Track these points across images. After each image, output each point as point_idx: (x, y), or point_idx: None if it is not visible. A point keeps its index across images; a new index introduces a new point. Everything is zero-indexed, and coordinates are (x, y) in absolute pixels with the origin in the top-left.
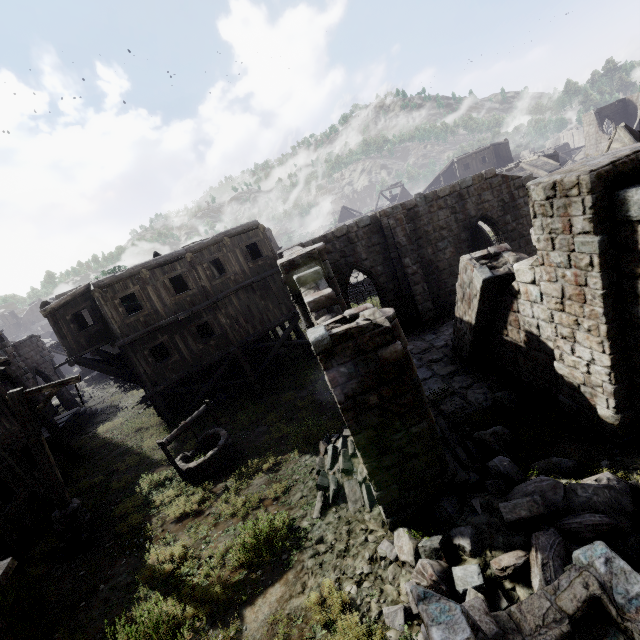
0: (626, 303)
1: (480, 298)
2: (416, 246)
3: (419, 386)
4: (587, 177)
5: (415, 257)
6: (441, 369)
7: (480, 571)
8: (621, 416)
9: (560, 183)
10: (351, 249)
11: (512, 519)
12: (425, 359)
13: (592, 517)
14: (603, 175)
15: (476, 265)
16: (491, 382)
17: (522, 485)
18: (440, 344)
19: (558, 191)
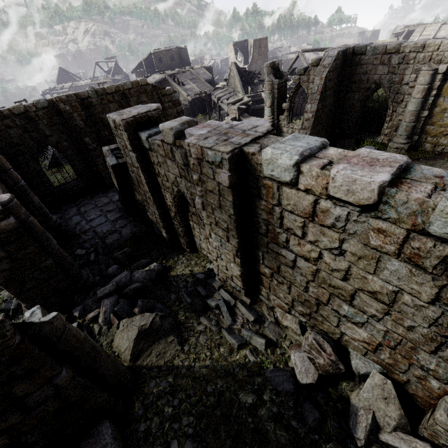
0: (158, 186)
1: (115, 175)
2: (94, 129)
3: (46, 239)
4: (121, 123)
5: (94, 137)
6: (112, 216)
7: (77, 324)
8: (169, 236)
9: (115, 121)
10: (34, 126)
11: (101, 296)
12: (104, 210)
13: (134, 285)
14: (130, 122)
15: (109, 155)
16: (137, 222)
17: (115, 278)
18: (116, 199)
19: (117, 125)
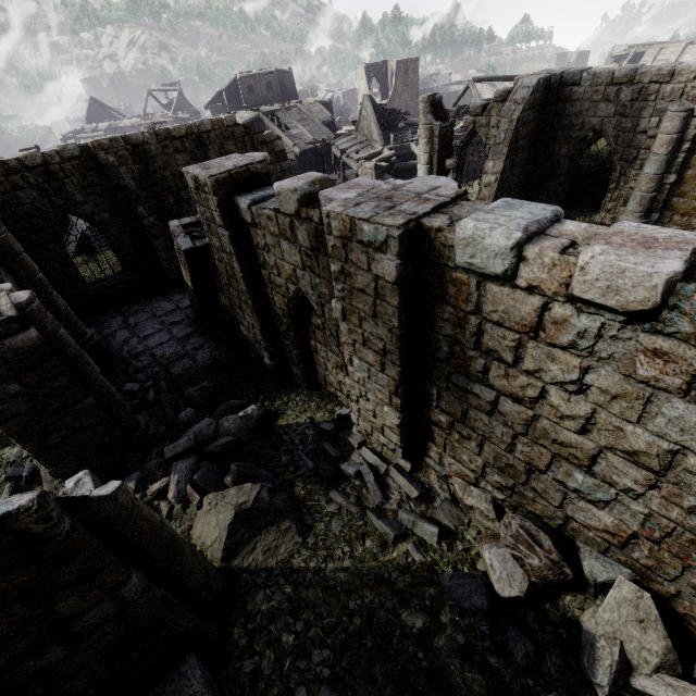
0: (261, 283)
1: (189, 267)
2: (152, 193)
3: (85, 365)
4: (209, 181)
5: (151, 207)
6: (180, 332)
7: None
8: (275, 363)
9: (198, 178)
10: (57, 187)
11: (171, 456)
12: (167, 322)
13: (223, 440)
14: (222, 181)
15: (181, 234)
16: (219, 341)
17: (192, 428)
18: (185, 305)
19: (199, 185)
